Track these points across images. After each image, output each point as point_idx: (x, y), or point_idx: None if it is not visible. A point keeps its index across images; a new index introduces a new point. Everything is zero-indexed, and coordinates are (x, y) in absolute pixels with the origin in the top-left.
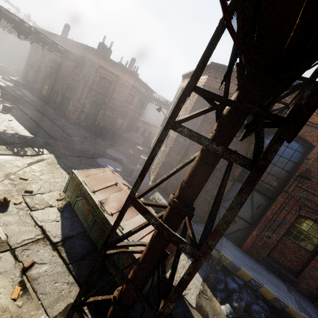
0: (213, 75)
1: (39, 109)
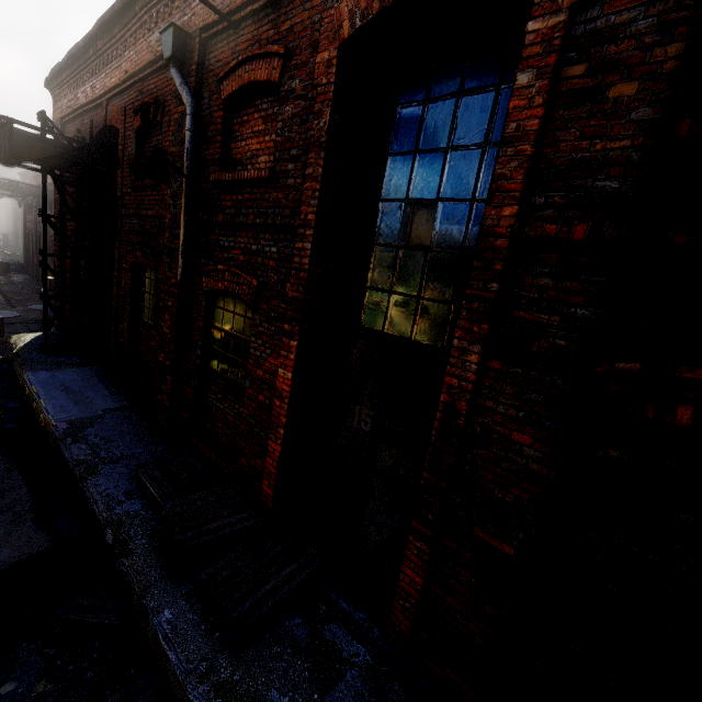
0: (54, 101)
1: (6, 288)
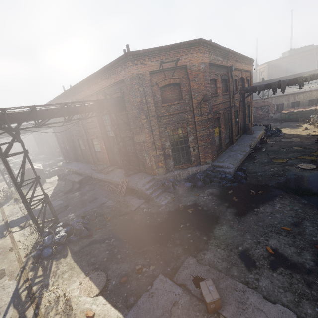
0: None
1: (42, 159)
